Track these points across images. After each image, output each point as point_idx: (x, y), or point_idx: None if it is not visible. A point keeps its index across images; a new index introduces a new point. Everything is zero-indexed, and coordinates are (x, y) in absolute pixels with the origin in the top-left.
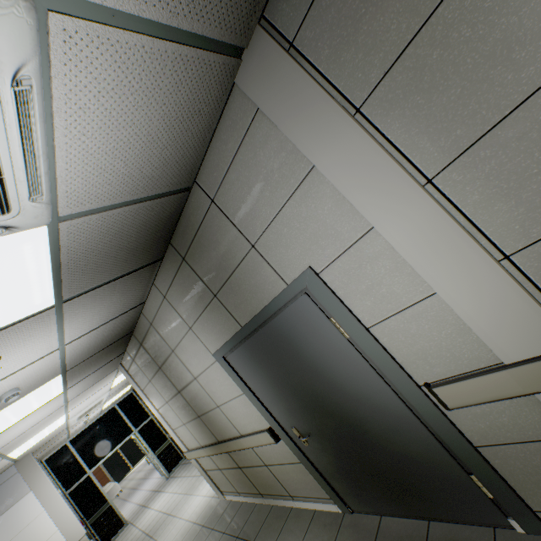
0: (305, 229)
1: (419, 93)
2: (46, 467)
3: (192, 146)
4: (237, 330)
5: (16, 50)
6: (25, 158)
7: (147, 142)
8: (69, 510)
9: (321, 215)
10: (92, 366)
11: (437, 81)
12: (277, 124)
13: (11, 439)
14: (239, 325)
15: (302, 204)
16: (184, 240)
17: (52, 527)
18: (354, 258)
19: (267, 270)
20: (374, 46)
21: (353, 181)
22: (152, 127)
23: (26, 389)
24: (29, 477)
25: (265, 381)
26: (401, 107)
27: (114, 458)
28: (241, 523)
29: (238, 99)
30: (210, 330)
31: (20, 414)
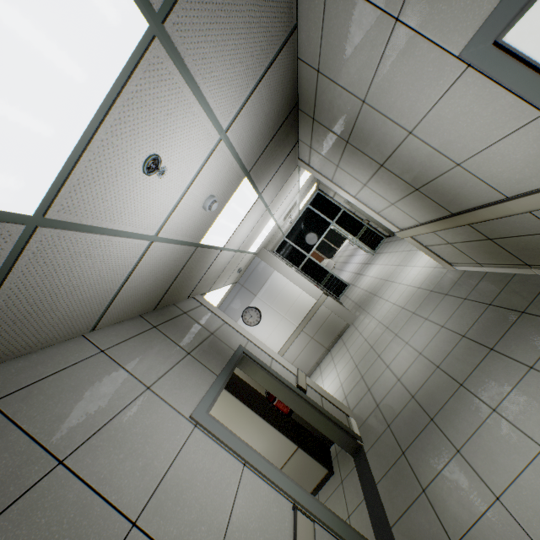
0: None
1: None
2: (277, 255)
3: None
4: None
5: None
6: None
7: None
8: (305, 280)
9: None
10: (271, 164)
11: None
12: None
13: (242, 241)
14: None
15: None
16: None
17: (298, 290)
18: None
19: None
20: None
21: None
22: None
23: (221, 197)
24: (269, 263)
25: None
26: None
27: (321, 245)
28: (491, 293)
29: None
30: None
31: (234, 222)
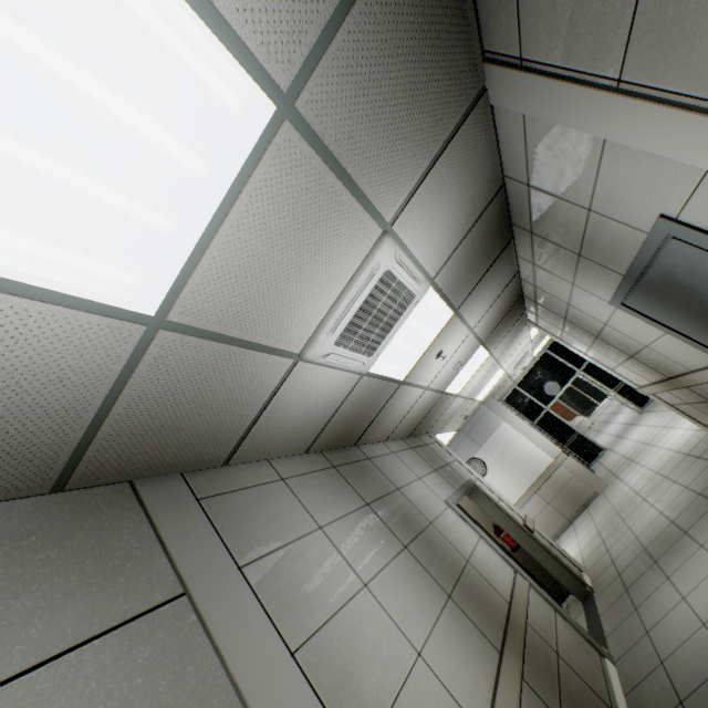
0: (632, 186)
1: (676, 46)
2: (506, 405)
3: (484, 170)
4: (621, 280)
5: (392, 253)
6: (410, 276)
7: (453, 207)
8: (539, 435)
9: (641, 170)
10: (501, 332)
11: (689, 30)
12: (546, 121)
13: (471, 390)
14: (619, 275)
15: (614, 168)
16: (522, 219)
17: (531, 445)
18: (707, 197)
19: (617, 226)
20: (599, 31)
21: (653, 140)
22: (451, 199)
23: (464, 361)
24: (496, 412)
25: (681, 320)
26: (663, 64)
27: (572, 396)
28: None
29: (501, 111)
30: (593, 284)
31: (469, 375)
